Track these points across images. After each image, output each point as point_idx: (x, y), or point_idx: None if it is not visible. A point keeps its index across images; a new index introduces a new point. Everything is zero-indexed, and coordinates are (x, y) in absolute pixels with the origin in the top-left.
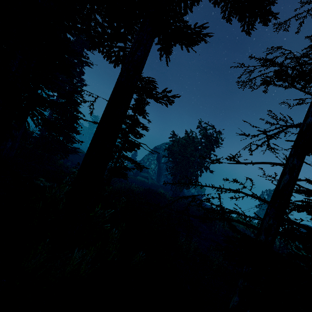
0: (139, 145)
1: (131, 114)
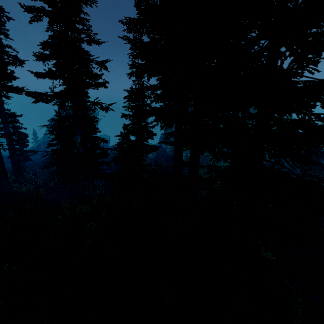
0: (28, 145)
1: (13, 130)
